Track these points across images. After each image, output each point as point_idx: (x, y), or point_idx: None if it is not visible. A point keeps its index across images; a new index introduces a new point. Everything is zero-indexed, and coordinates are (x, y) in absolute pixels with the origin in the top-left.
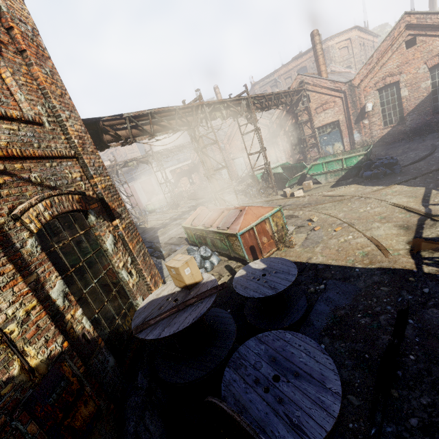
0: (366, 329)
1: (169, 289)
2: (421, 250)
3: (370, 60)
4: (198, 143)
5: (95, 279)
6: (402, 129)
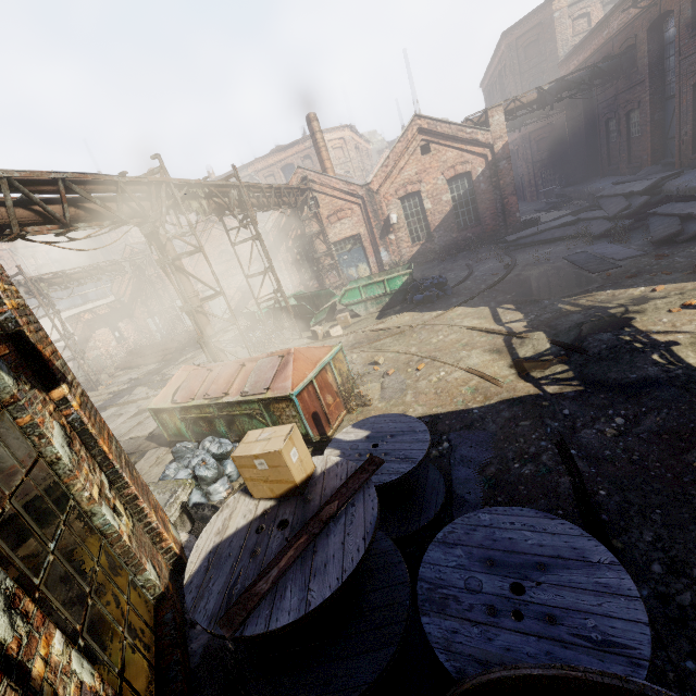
0: (537, 479)
1: (245, 511)
2: (528, 371)
3: (387, 161)
4: (165, 249)
5: (49, 542)
6: (431, 248)
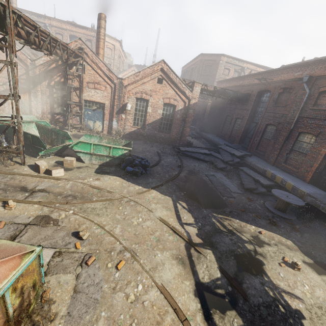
0: None
1: None
2: (210, 309)
3: (138, 73)
4: None
5: None
6: (142, 133)
